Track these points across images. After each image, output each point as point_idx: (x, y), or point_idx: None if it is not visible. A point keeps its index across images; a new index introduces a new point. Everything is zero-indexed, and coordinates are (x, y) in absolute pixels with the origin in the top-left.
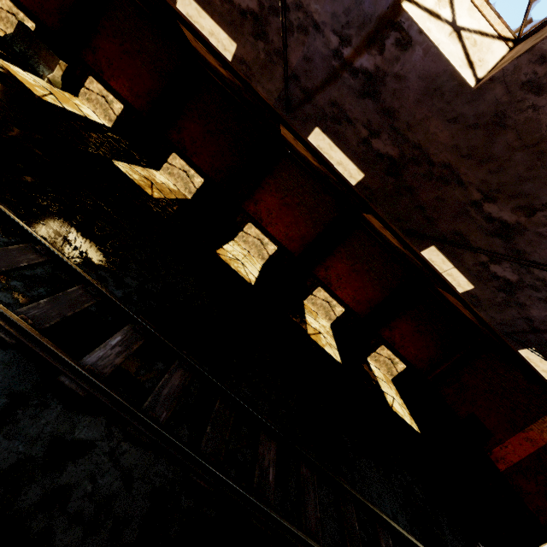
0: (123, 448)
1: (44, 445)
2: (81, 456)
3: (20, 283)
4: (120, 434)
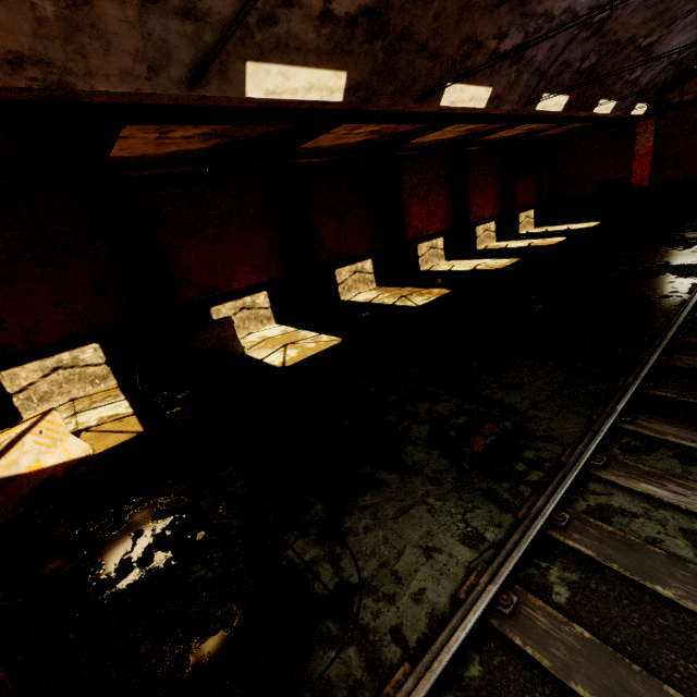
0: None
1: None
2: None
3: None
4: None
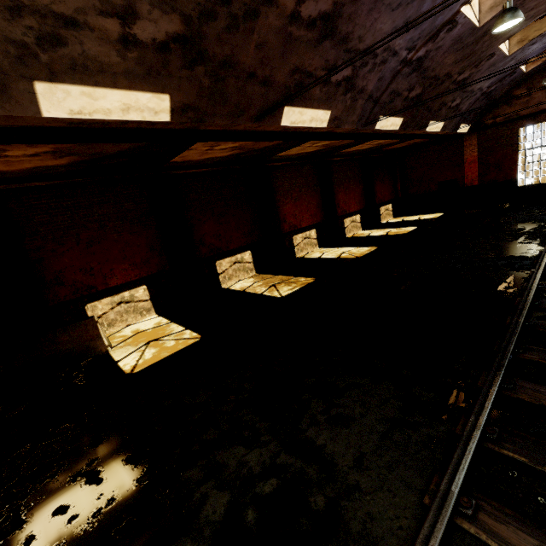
0: None
1: None
2: None
3: None
4: None
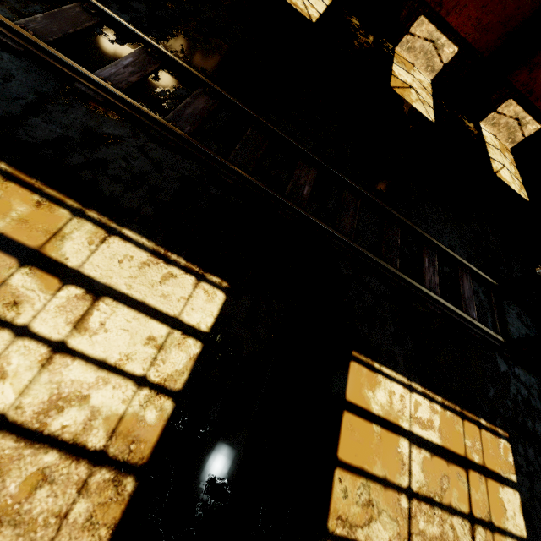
0: (150, 147)
1: (77, 132)
2: (112, 145)
3: None
4: (146, 137)
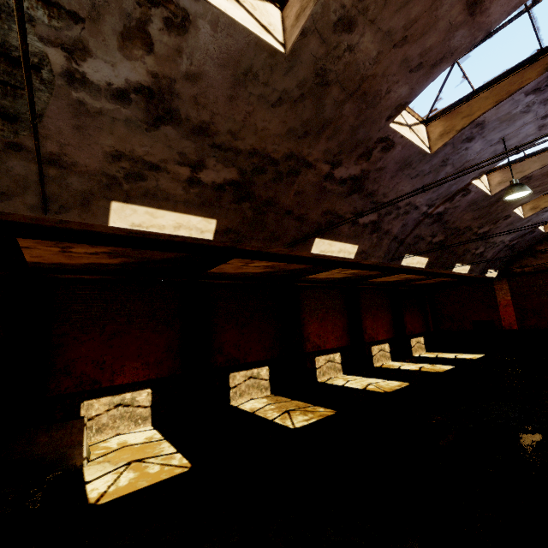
0: None
1: None
2: None
3: None
4: None
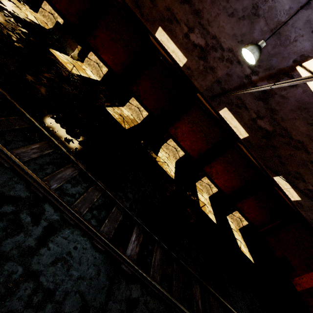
0: (148, 299)
1: (124, 304)
2: (136, 307)
3: (96, 211)
4: (145, 292)
